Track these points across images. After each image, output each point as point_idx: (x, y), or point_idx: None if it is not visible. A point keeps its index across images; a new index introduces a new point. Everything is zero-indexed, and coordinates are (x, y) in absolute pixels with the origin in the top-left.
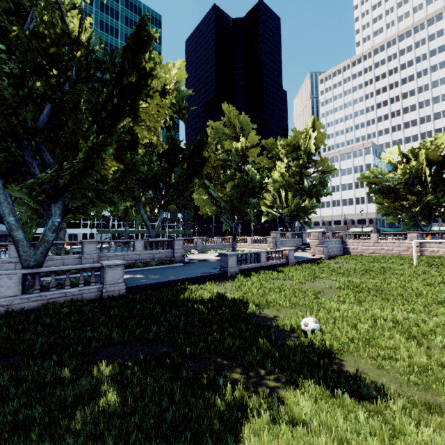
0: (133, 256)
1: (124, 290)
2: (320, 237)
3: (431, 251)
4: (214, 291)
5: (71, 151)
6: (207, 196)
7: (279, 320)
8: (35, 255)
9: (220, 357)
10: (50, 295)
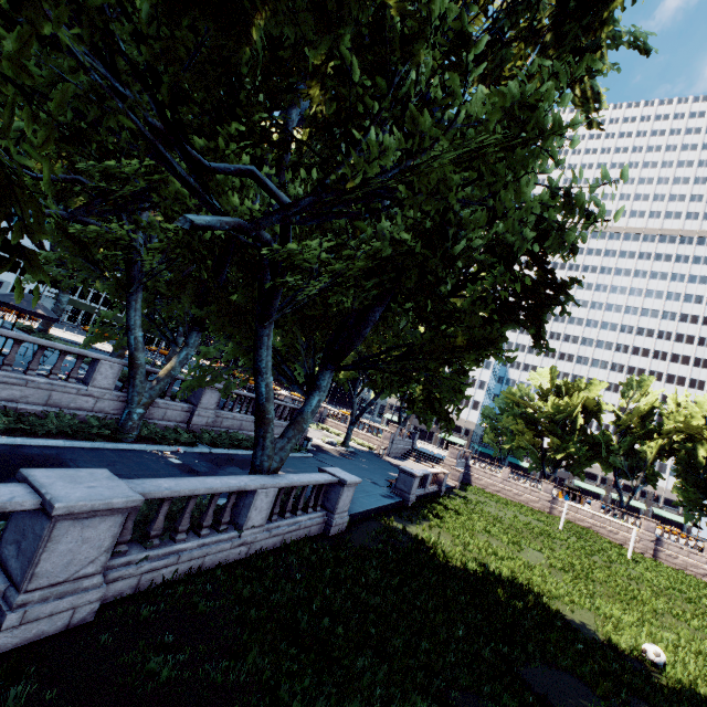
0: (252, 424)
1: (346, 523)
2: (458, 456)
3: (561, 511)
4: (465, 554)
5: (430, 328)
6: (353, 352)
7: (609, 637)
8: (282, 451)
9: (643, 703)
10: (286, 525)
